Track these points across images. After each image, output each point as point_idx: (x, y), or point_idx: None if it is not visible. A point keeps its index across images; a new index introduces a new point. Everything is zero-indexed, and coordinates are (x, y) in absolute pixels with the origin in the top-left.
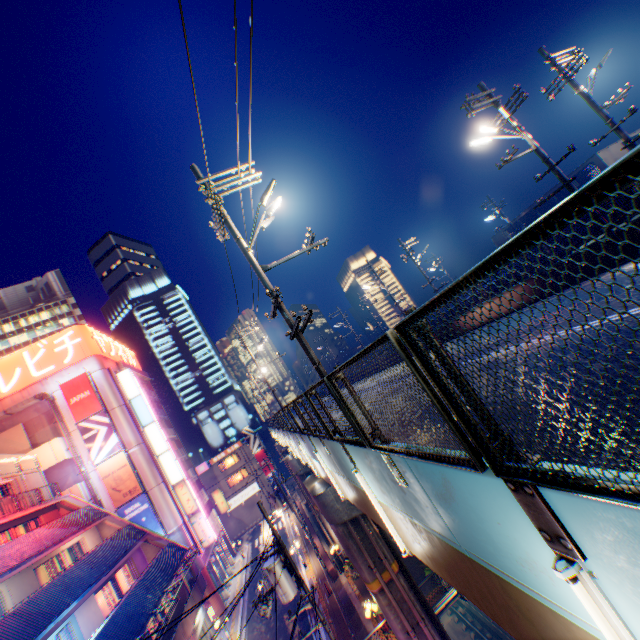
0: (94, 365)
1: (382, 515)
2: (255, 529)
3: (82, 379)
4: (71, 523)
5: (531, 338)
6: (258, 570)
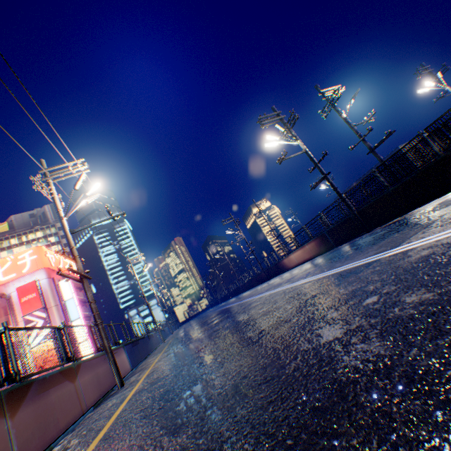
0: (43, 275)
1: None
2: None
3: (32, 284)
4: None
5: (279, 287)
6: None
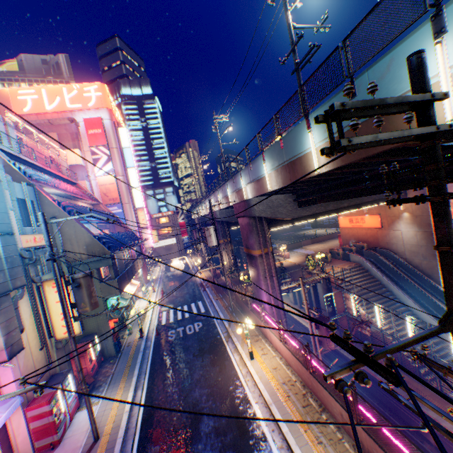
0: (106, 115)
1: (313, 154)
2: (168, 261)
3: (98, 121)
4: (85, 194)
5: None
6: (169, 273)
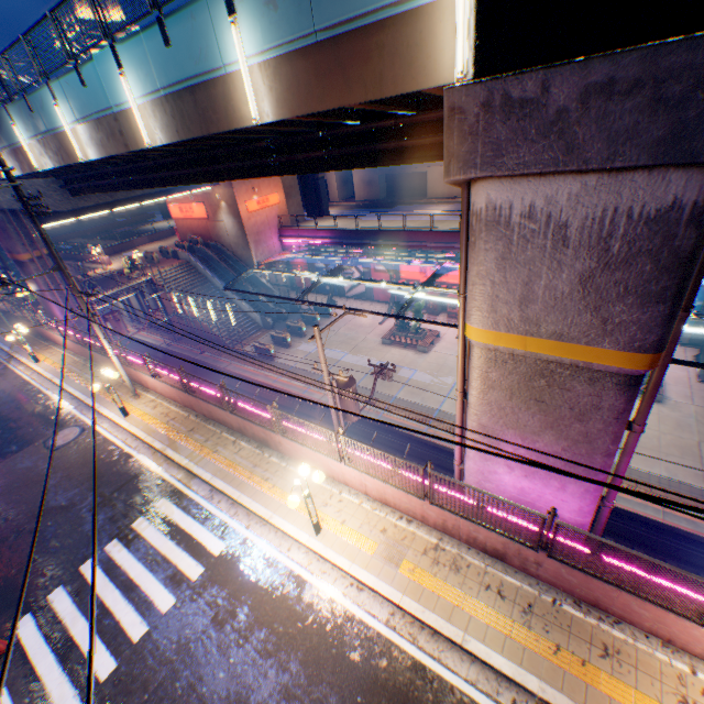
0: None
1: (29, 151)
2: None
3: None
4: None
5: None
6: None
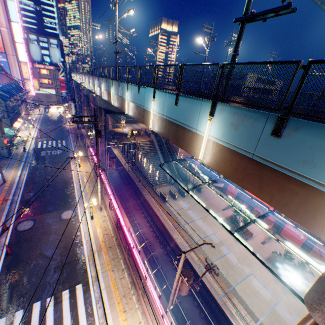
0: None
1: (112, 97)
2: (47, 107)
3: None
4: None
5: None
6: (47, 117)
